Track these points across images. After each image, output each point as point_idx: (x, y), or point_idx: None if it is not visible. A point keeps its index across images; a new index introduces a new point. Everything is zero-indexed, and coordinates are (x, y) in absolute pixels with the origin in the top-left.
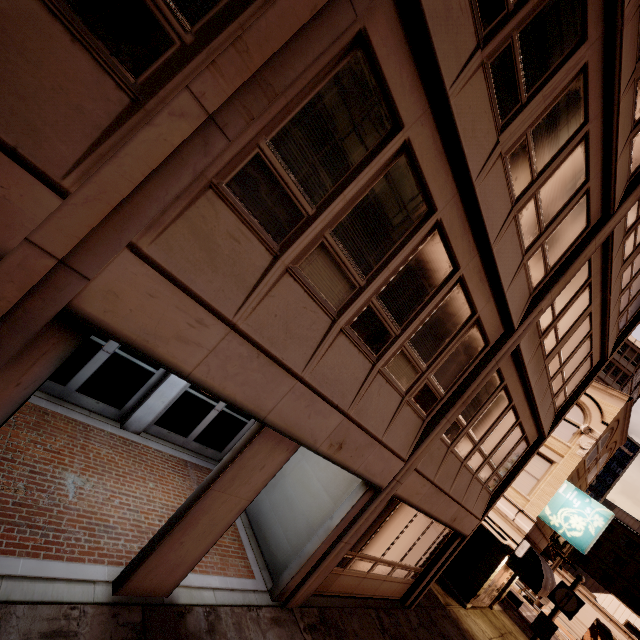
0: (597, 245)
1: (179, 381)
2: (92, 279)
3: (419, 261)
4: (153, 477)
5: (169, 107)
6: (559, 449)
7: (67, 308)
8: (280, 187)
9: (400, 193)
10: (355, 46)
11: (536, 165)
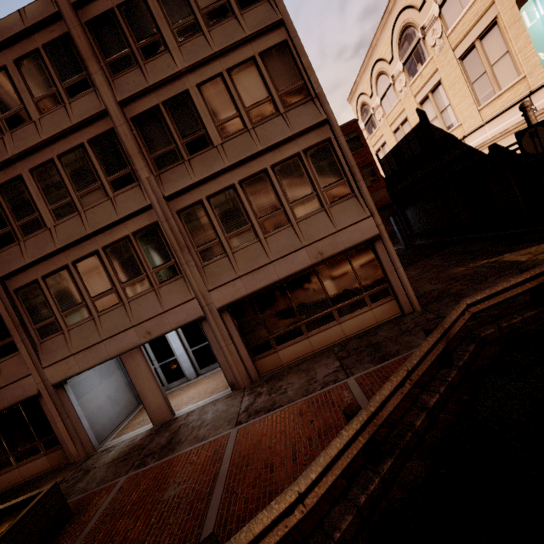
0: (123, 122)
1: (181, 352)
2: (48, 378)
3: (86, 274)
4: (195, 387)
5: (20, 348)
6: (484, 4)
7: (52, 386)
8: (45, 325)
9: (57, 282)
10: (17, 294)
11: (65, 198)
